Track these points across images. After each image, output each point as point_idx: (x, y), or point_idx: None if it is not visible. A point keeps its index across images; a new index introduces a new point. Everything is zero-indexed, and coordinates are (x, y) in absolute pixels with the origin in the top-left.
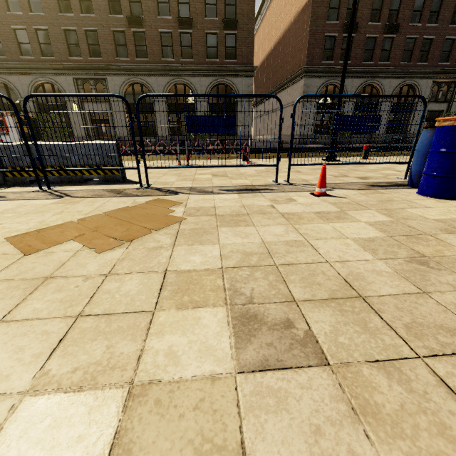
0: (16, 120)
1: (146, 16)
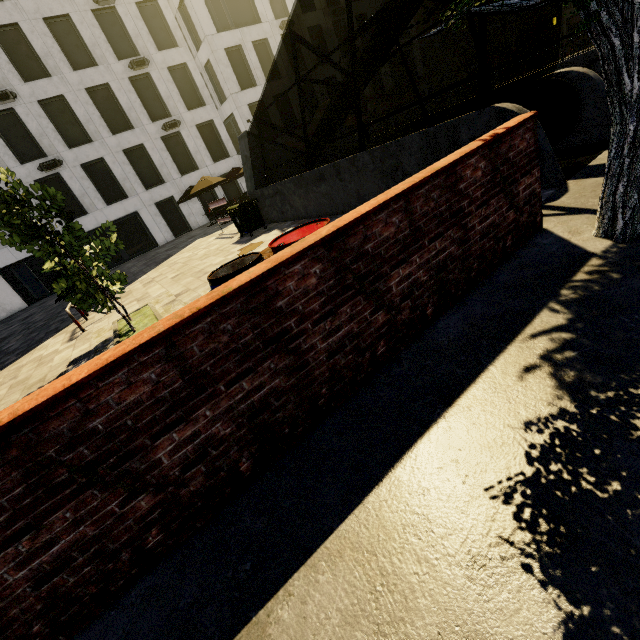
0: (501, 59)
1: None
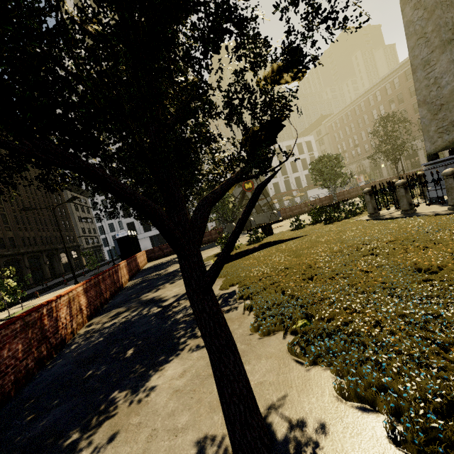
0: (363, 177)
1: (409, 117)
